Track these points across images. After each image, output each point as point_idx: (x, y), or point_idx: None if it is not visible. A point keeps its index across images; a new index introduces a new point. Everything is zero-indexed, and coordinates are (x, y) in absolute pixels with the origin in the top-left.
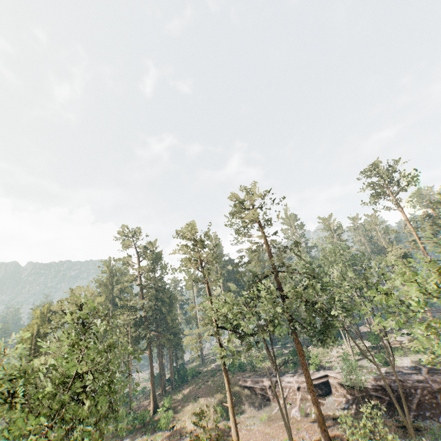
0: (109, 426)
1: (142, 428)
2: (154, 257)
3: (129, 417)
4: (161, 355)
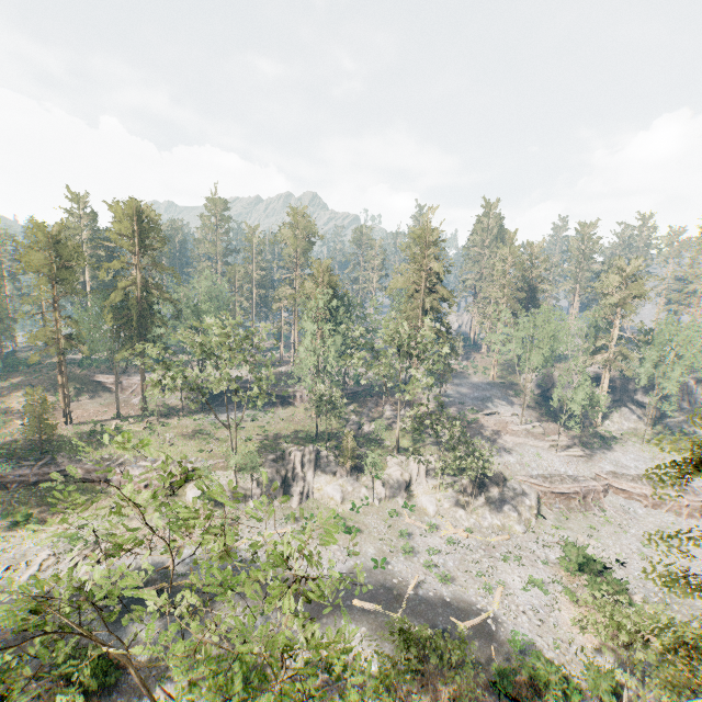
0: None
1: None
2: None
3: None
4: None
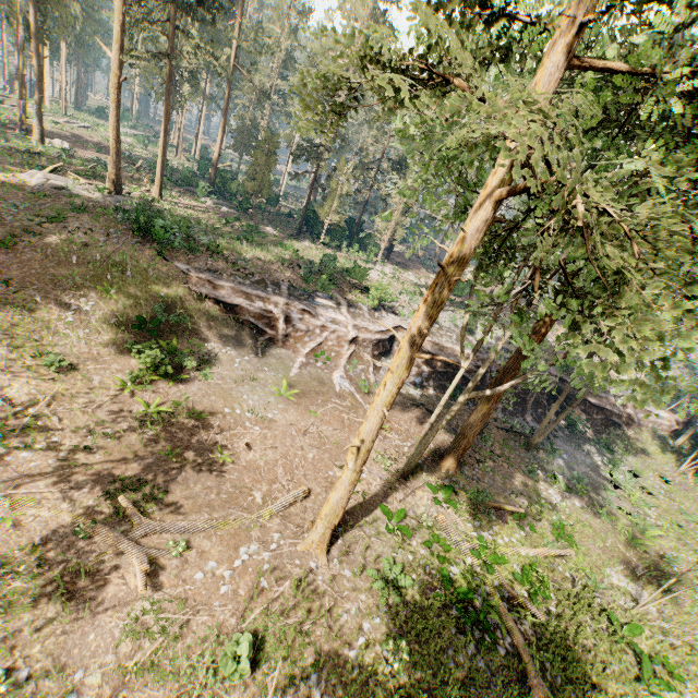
0: None
1: None
2: None
3: None
4: None
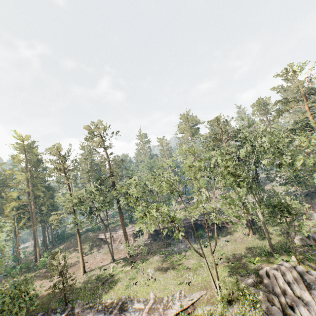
0: (2, 275)
1: (27, 271)
2: (36, 162)
3: (17, 267)
4: (44, 228)
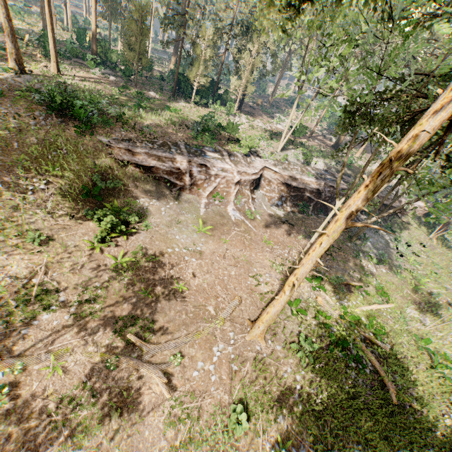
0: None
1: None
2: None
3: None
4: None
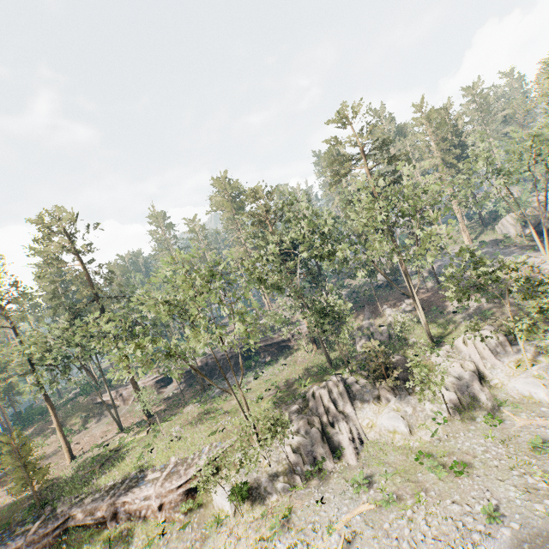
0: None
1: None
2: None
3: None
4: None
